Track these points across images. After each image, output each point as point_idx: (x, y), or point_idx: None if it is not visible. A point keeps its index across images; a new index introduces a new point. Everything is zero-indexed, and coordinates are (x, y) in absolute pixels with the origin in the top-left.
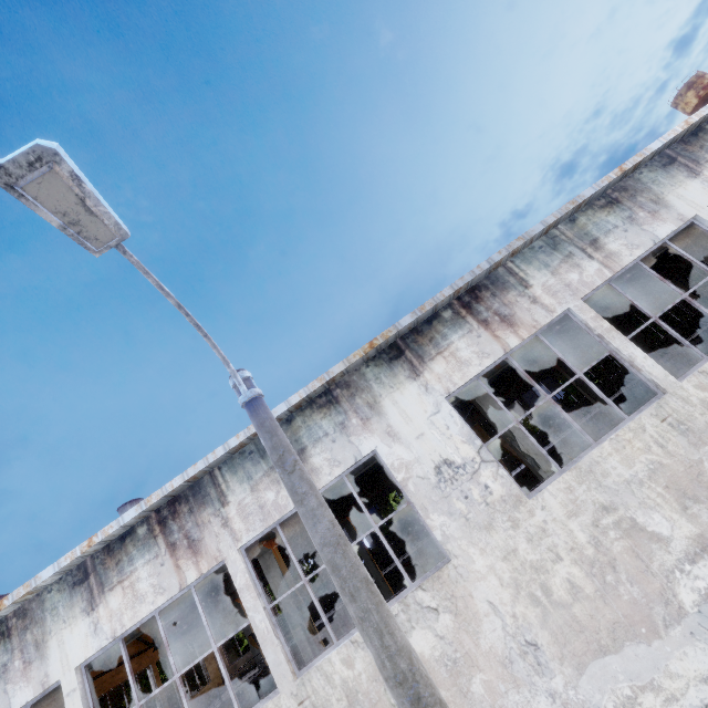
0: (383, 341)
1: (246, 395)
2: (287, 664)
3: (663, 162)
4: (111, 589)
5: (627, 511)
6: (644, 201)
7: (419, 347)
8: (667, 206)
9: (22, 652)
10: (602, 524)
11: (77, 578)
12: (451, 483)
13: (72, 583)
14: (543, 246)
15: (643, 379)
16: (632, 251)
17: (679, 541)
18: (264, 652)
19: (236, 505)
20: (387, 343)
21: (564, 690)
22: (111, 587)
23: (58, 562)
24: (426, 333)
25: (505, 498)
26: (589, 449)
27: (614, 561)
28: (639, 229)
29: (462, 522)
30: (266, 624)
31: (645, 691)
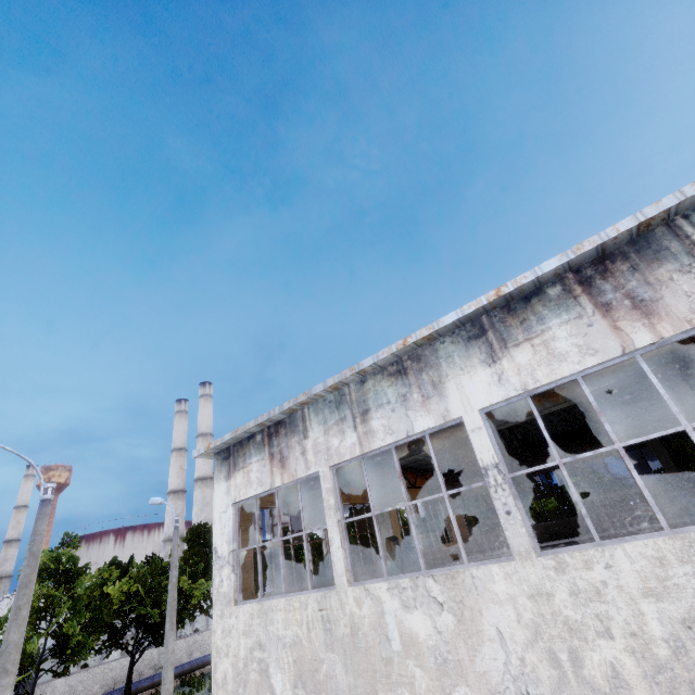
0: None
1: None
2: None
3: None
4: (515, 345)
5: None
6: None
7: None
8: None
9: (419, 388)
10: None
11: (472, 333)
12: None
13: (466, 337)
14: None
15: None
16: None
17: None
18: None
19: None
20: None
21: None
22: (515, 344)
23: (460, 309)
24: None
25: None
26: None
27: None
28: None
29: None
30: None
31: None
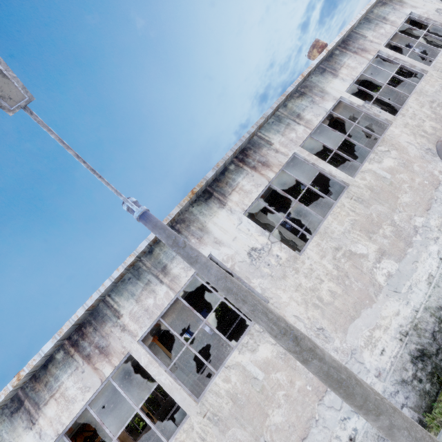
0: (199, 188)
1: (138, 211)
2: (189, 397)
3: (320, 71)
4: (45, 404)
5: (347, 247)
6: (316, 92)
7: (221, 189)
8: (327, 93)
9: None
10: (337, 257)
11: (13, 407)
12: (259, 260)
13: (9, 413)
14: (274, 121)
15: (337, 181)
16: (317, 118)
17: (372, 254)
18: (173, 396)
19: (128, 314)
20: (202, 190)
21: (341, 345)
22: (45, 403)
23: None
24: (223, 180)
25: (288, 259)
26: (322, 222)
27: (347, 273)
28: (318, 106)
29: (270, 279)
30: (169, 380)
31: (375, 330)
